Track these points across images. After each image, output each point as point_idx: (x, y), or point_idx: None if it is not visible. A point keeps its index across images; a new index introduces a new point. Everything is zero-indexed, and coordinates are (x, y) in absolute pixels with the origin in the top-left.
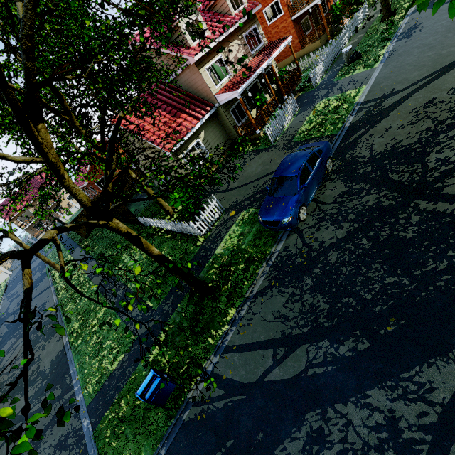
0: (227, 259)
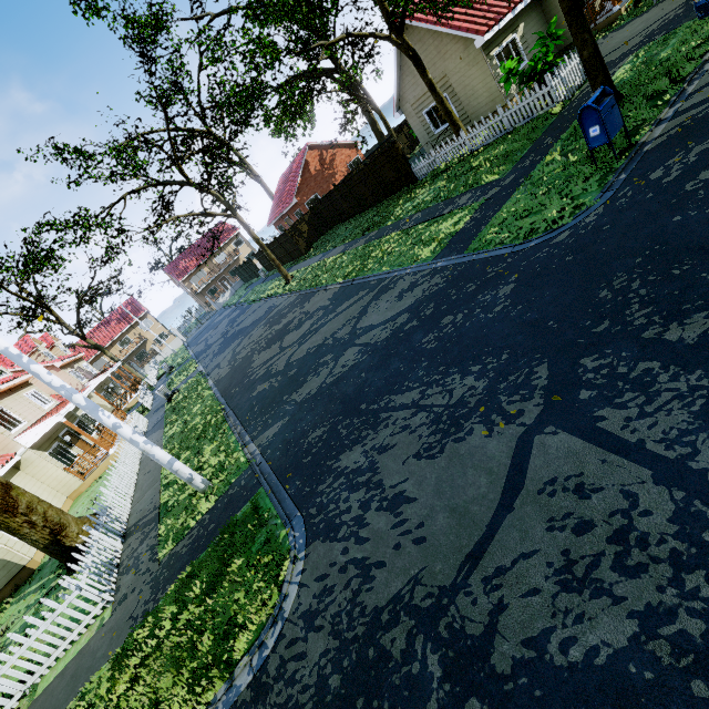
0: (629, 81)
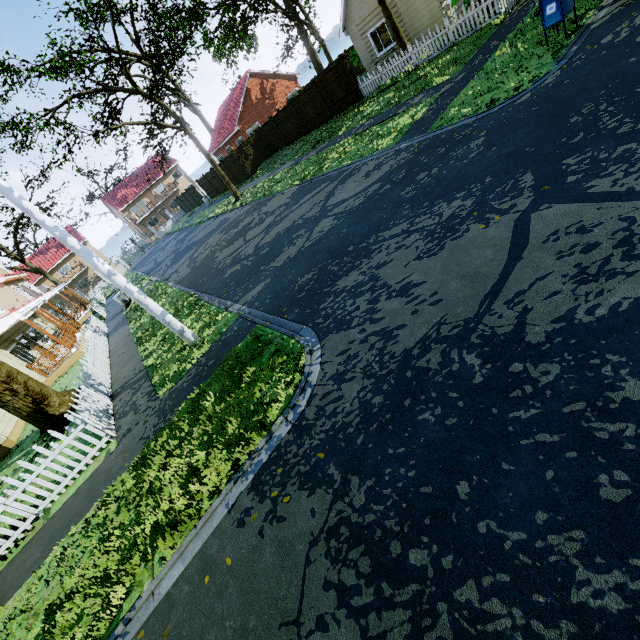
0: None
